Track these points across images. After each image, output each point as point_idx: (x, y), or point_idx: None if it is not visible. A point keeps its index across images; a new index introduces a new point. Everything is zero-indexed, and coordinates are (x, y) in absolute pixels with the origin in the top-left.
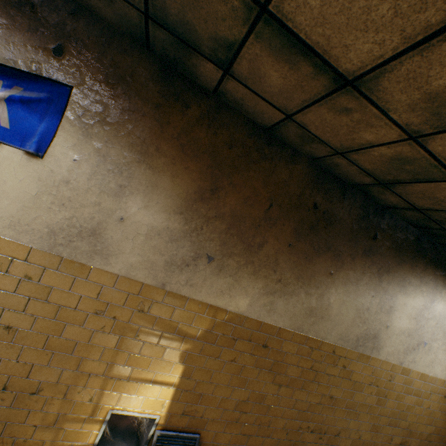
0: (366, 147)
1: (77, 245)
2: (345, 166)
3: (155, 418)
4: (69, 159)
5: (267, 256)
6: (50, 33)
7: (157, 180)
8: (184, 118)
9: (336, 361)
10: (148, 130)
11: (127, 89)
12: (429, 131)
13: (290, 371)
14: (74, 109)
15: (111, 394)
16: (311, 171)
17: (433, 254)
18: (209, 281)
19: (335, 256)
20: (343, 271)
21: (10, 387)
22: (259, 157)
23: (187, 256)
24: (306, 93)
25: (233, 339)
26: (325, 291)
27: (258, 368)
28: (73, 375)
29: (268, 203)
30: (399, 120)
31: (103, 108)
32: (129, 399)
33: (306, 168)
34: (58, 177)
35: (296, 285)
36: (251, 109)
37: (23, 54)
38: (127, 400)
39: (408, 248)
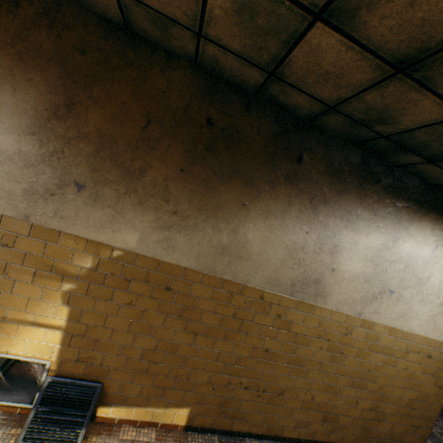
0: (203, 3)
1: None
2: (222, 58)
3: (47, 364)
4: None
5: (154, 183)
6: None
7: None
8: (16, 20)
9: (267, 309)
10: None
11: None
12: None
13: (207, 318)
14: None
15: None
16: (196, 78)
17: (389, 181)
18: (83, 213)
19: (247, 184)
20: (260, 202)
21: None
22: (123, 64)
23: (51, 183)
24: None
25: (125, 279)
26: (240, 226)
27: (164, 313)
28: None
29: (144, 119)
30: None
31: None
32: (11, 342)
33: (189, 75)
34: None
35: (198, 218)
36: None
37: None
38: (8, 342)
39: (351, 173)
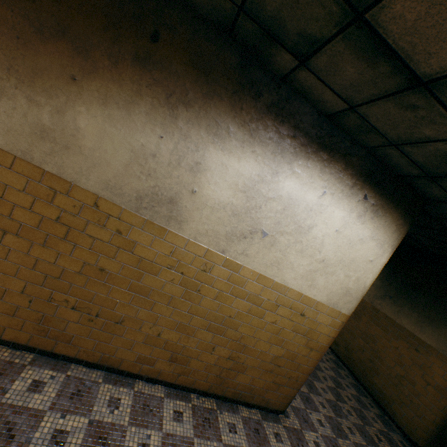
0: None
1: None
2: None
3: None
4: None
5: None
6: None
7: None
8: None
9: (104, 221)
10: None
11: None
12: None
13: (21, 215)
14: None
15: None
16: None
17: (274, 98)
18: None
19: (78, 51)
20: (97, 81)
21: None
22: None
23: None
24: None
25: None
26: (67, 106)
27: None
28: None
29: None
30: None
31: None
32: None
33: None
34: None
35: (6, 81)
36: None
37: None
38: None
39: (225, 75)
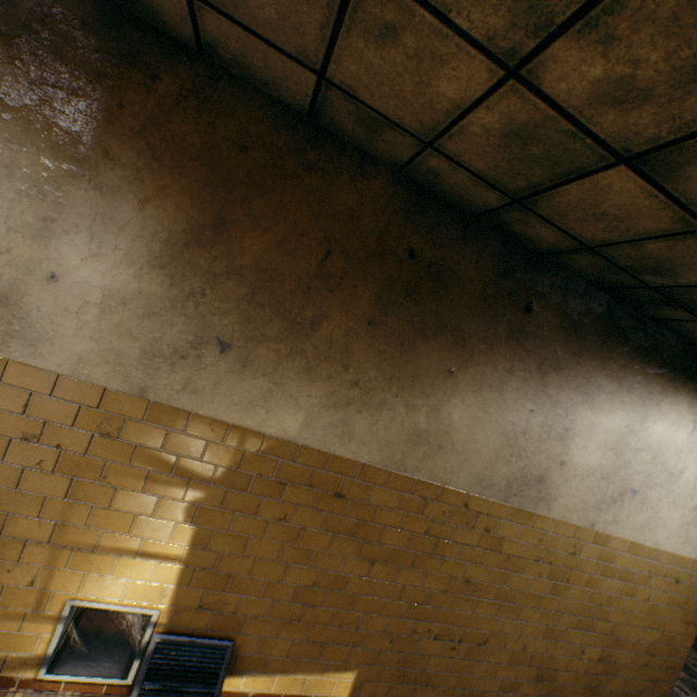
0: (457, 117)
1: None
2: (449, 173)
3: (153, 614)
4: None
5: (330, 341)
6: None
7: (111, 208)
8: (150, 99)
9: (471, 521)
10: (84, 120)
11: (38, 46)
12: (529, 45)
13: (390, 537)
14: None
15: (67, 575)
16: (399, 191)
17: (640, 338)
18: (226, 384)
19: (456, 342)
20: (473, 367)
21: None
22: (299, 168)
23: (182, 341)
24: (315, 7)
25: (279, 483)
26: (443, 402)
27: (330, 532)
28: None
29: (323, 248)
30: (474, 32)
31: None
32: (102, 583)
33: (389, 187)
34: None
35: (388, 391)
36: (266, 75)
37: None
38: (97, 584)
39: (593, 327)
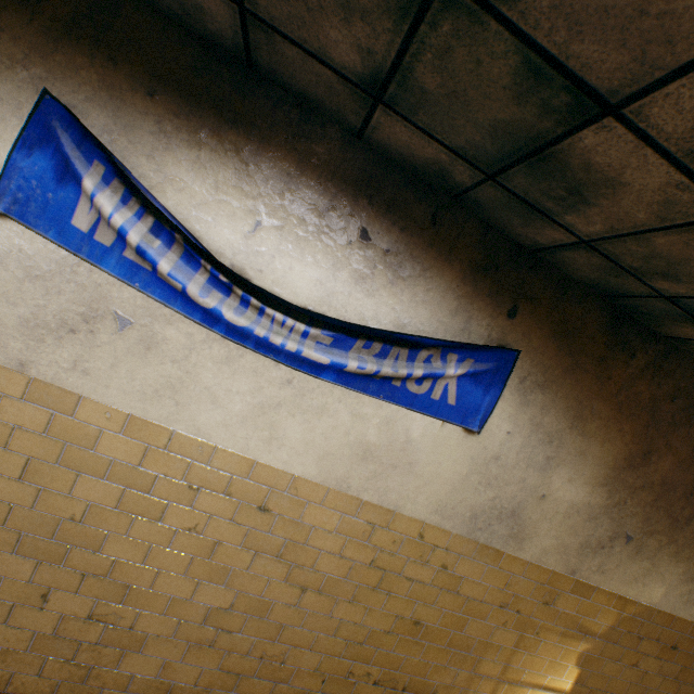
0: None
1: (494, 529)
2: None
3: None
4: (502, 431)
5: None
6: (507, 293)
7: (586, 447)
8: (626, 370)
9: None
10: (585, 389)
11: (572, 344)
12: None
13: None
14: (517, 374)
15: None
16: None
17: None
18: (622, 565)
19: None
20: None
21: (407, 688)
22: None
23: (604, 536)
24: None
25: (637, 637)
26: None
27: (661, 674)
28: (466, 677)
29: None
30: None
31: (545, 370)
32: None
33: None
34: (488, 453)
35: None
36: None
37: (478, 321)
38: None
39: None
